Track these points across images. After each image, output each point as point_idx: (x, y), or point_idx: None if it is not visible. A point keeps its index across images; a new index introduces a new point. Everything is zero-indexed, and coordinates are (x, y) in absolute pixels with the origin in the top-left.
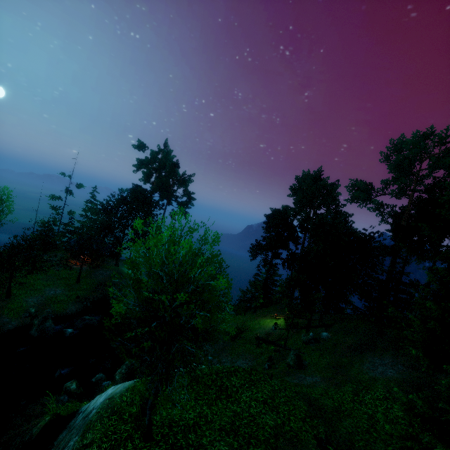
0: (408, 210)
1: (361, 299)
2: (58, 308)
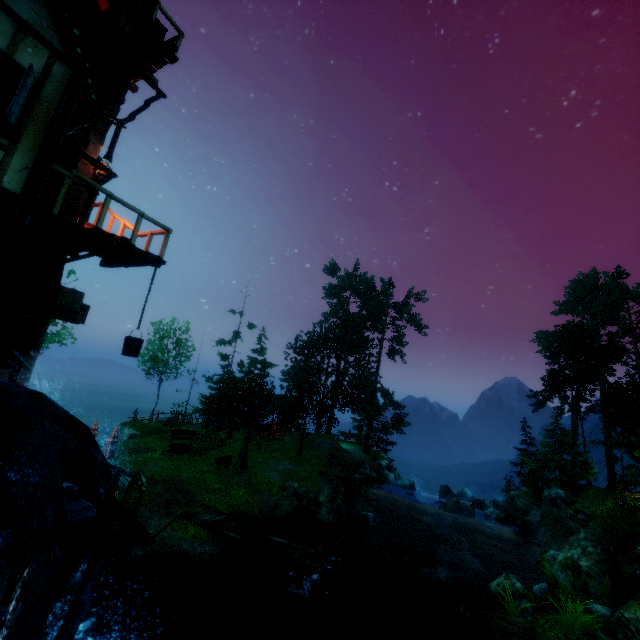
0: None
1: None
2: (312, 487)
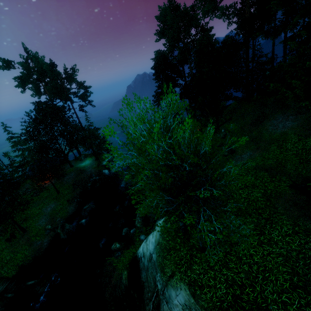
0: (248, 1)
1: (237, 91)
2: (63, 214)
